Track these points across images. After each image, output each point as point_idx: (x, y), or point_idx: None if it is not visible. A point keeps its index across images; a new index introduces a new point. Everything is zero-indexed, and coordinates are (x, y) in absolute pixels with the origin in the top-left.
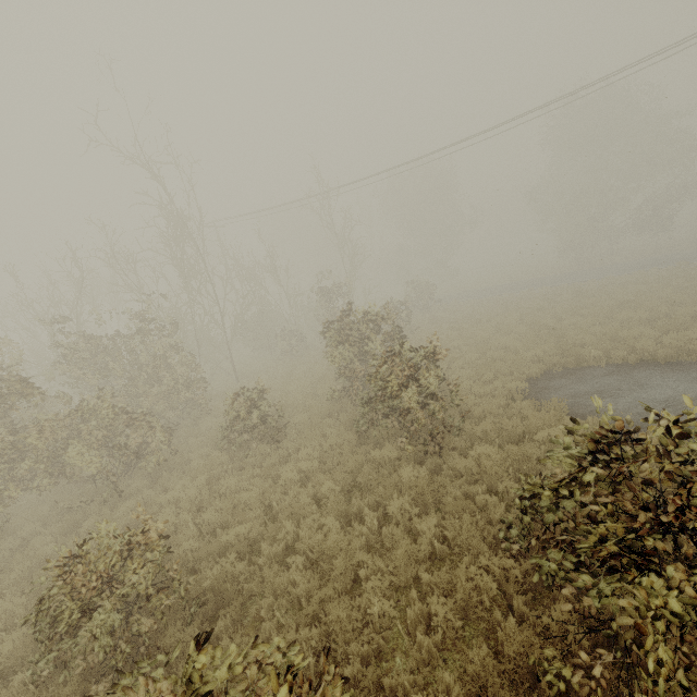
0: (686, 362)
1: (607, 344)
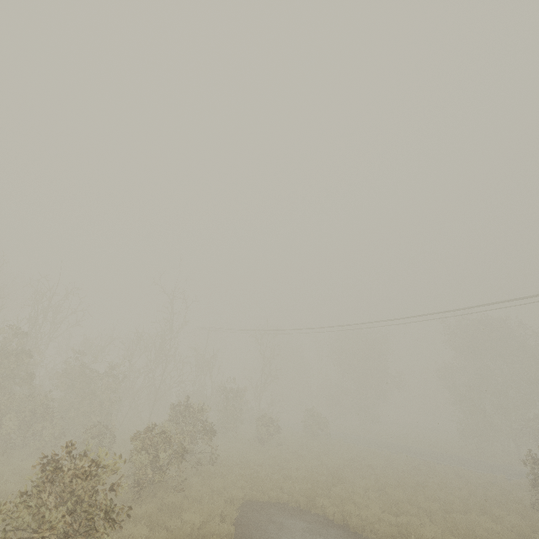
0: (365, 537)
1: (337, 500)
